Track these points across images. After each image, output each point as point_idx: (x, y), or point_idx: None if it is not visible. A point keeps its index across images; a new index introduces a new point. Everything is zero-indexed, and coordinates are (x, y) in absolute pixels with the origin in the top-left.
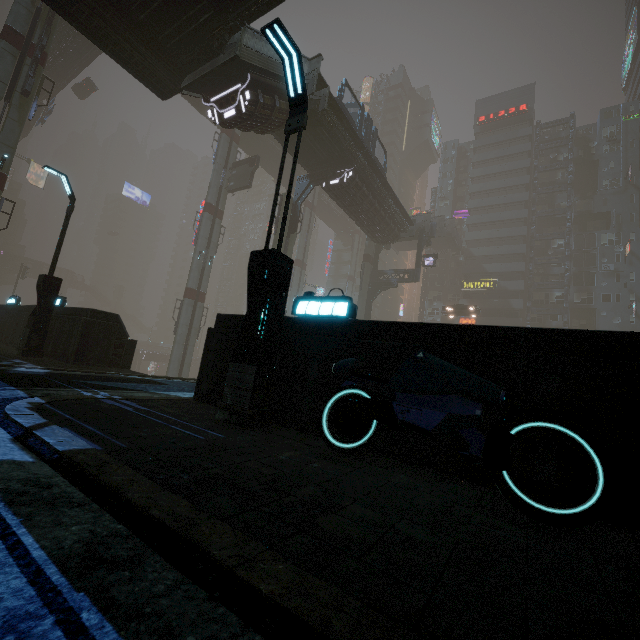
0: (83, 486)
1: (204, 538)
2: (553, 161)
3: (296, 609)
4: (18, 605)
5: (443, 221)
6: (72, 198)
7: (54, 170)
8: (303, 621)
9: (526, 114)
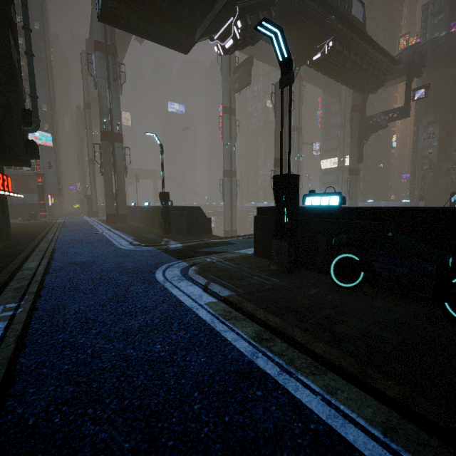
0: (240, 312)
1: (291, 333)
2: None
3: (329, 358)
4: (251, 350)
5: (436, 43)
6: (161, 145)
7: (149, 133)
8: (332, 361)
9: None
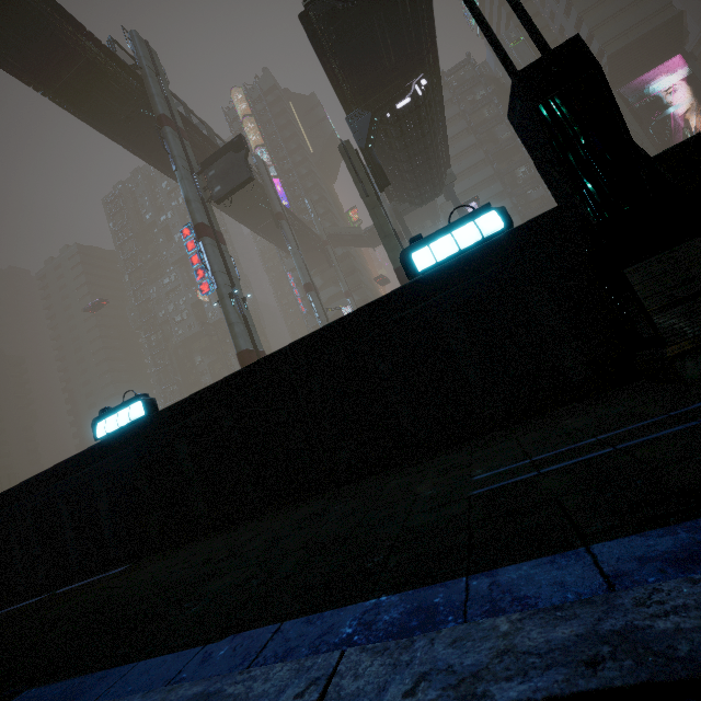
0: None
1: None
2: (473, 103)
3: None
4: None
5: None
6: None
7: None
8: None
9: None
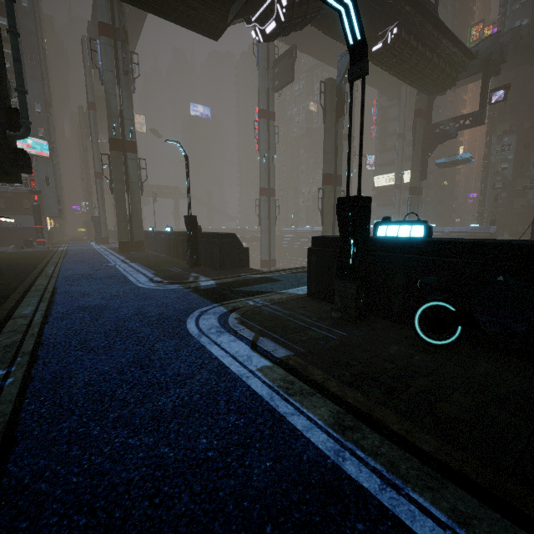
0: (304, 381)
1: (381, 418)
2: None
3: (444, 460)
4: (332, 446)
5: (518, 33)
6: (186, 157)
7: (172, 141)
8: (449, 466)
9: None
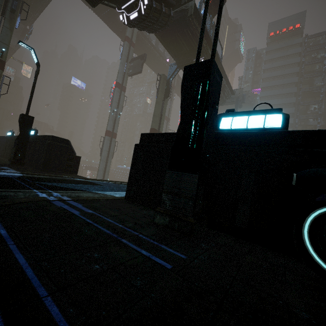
0: None
1: None
2: (314, 58)
3: None
4: None
5: (248, 94)
6: (38, 65)
7: (25, 44)
8: None
9: (299, 30)
